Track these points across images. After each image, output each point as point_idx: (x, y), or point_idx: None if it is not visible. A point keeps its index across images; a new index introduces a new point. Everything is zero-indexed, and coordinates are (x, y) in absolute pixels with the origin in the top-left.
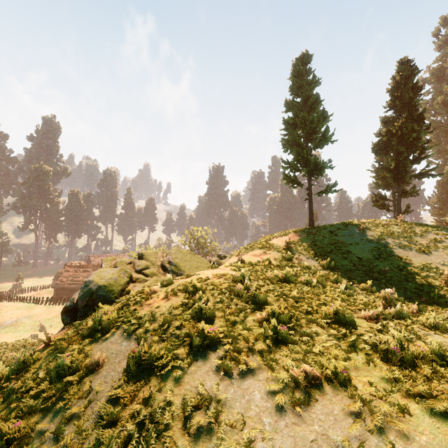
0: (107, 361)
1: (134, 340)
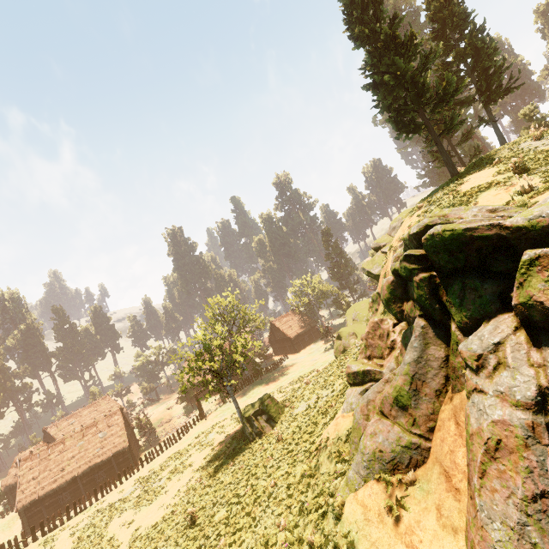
0: None
1: None
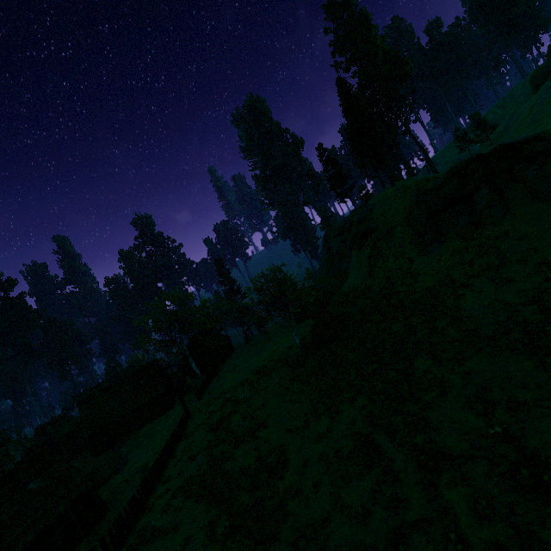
0: None
1: None
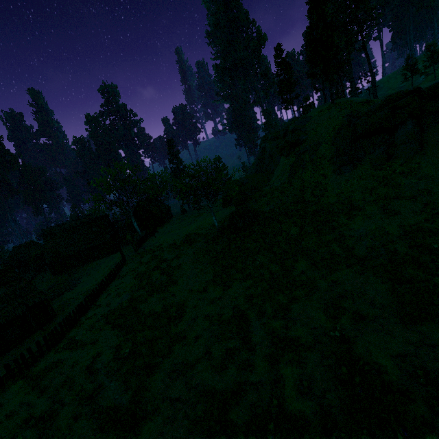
0: None
1: None
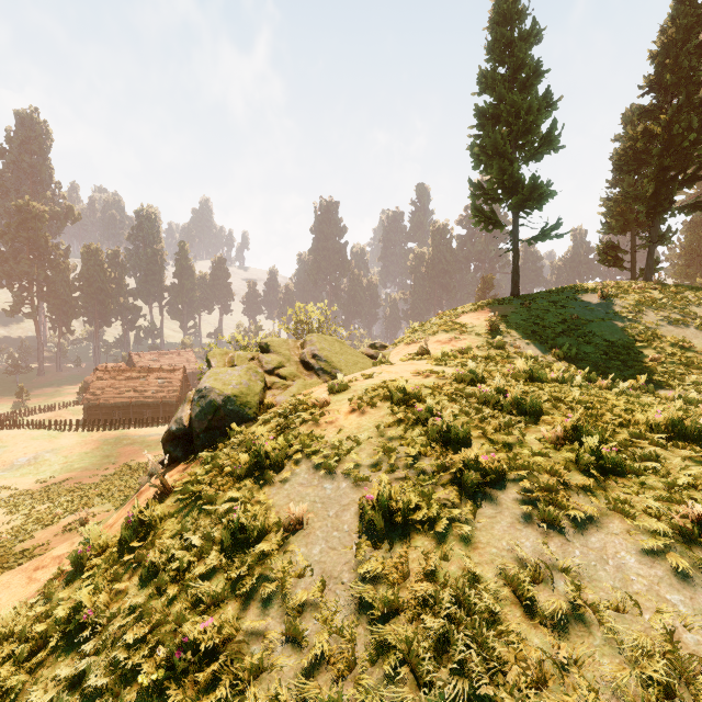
0: (312, 515)
1: (344, 480)
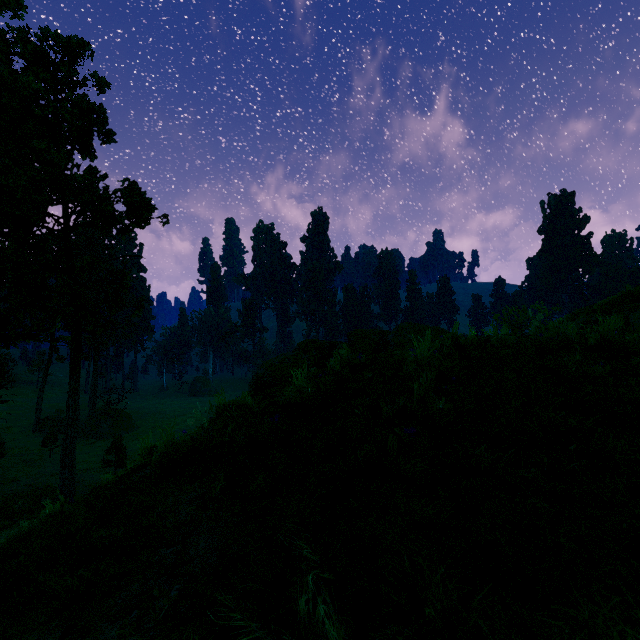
0: None
1: None
